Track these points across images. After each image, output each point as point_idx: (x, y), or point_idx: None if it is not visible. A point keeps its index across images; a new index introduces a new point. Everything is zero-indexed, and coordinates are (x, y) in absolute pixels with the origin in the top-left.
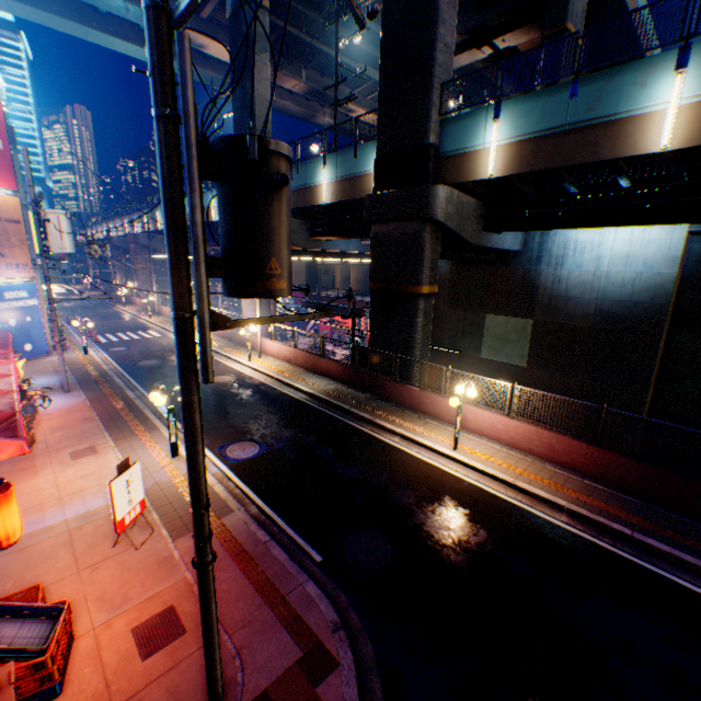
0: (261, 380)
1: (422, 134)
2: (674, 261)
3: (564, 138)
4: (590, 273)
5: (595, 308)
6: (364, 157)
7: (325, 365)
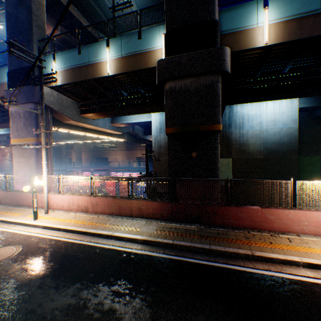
0: (63, 240)
1: (211, 12)
2: (295, 121)
3: (320, 17)
4: (258, 130)
5: (263, 147)
6: (148, 38)
7: (136, 205)
